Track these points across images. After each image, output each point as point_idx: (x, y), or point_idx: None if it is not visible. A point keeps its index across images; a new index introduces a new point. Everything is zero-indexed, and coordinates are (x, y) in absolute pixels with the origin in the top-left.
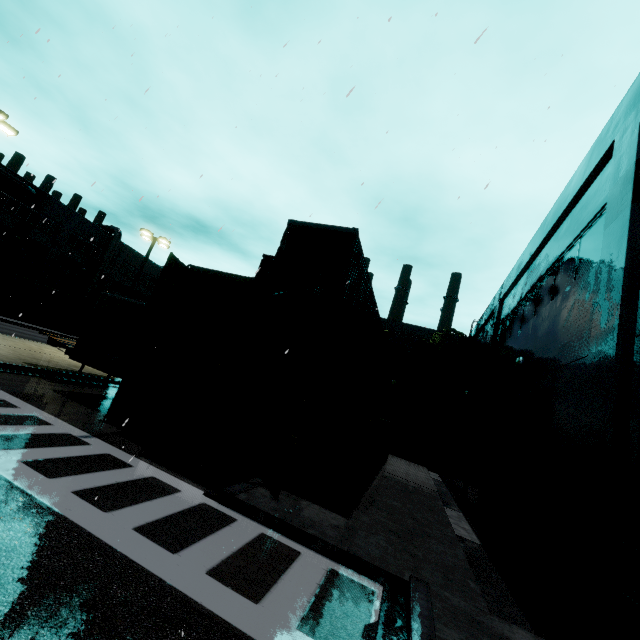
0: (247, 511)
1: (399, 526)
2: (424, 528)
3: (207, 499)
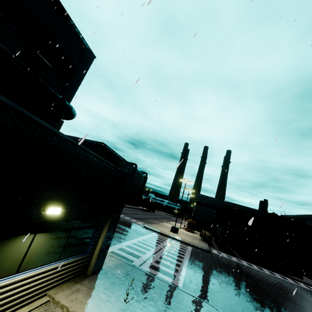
0: (295, 280)
1: (308, 281)
2: (310, 281)
3: (287, 278)
